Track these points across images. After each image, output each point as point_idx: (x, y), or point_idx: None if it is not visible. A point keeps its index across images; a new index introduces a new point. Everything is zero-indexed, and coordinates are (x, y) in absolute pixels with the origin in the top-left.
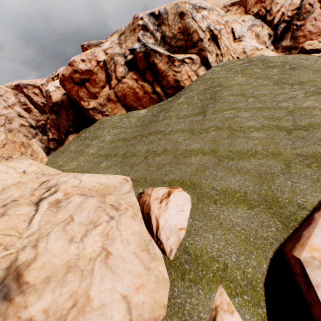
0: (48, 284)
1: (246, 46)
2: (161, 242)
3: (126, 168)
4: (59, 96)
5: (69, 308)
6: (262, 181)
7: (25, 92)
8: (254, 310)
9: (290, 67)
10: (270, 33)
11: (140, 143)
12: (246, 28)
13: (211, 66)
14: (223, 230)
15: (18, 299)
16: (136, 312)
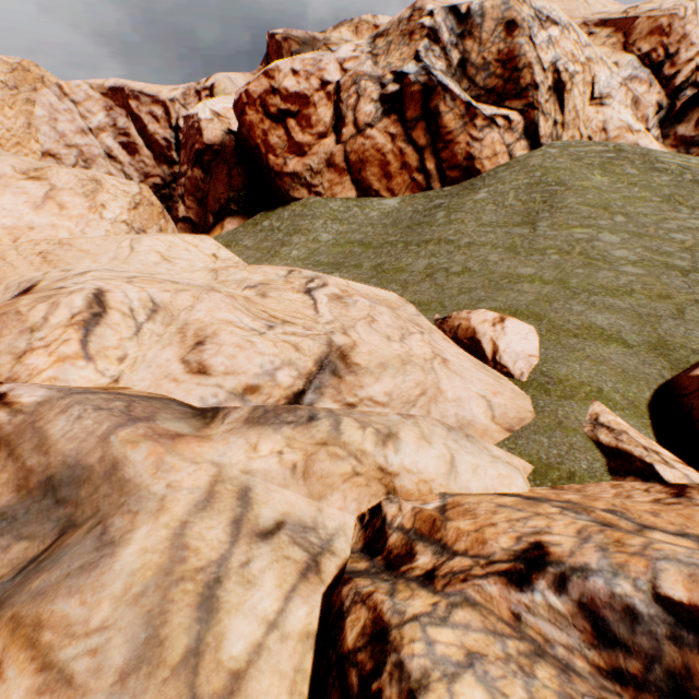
0: (386, 370)
1: (610, 119)
2: (503, 366)
3: (392, 287)
4: (218, 133)
5: (417, 396)
6: (643, 323)
7: (133, 108)
8: (637, 420)
9: (692, 178)
10: (660, 103)
11: (407, 254)
12: (618, 80)
13: (541, 143)
14: (592, 362)
15: (349, 378)
16: (498, 410)
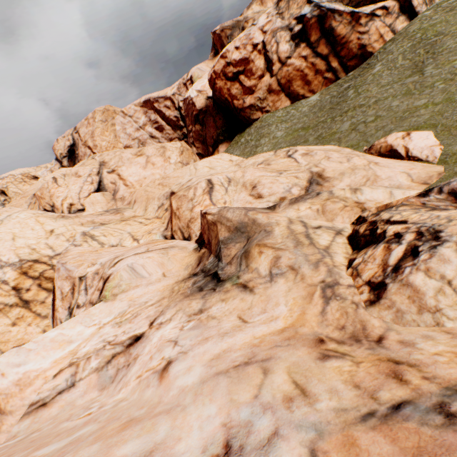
0: (344, 175)
1: None
2: (414, 157)
3: (331, 144)
4: (202, 101)
5: (365, 182)
6: None
7: (156, 107)
8: None
9: None
10: None
11: (335, 123)
12: None
13: (416, 11)
14: None
15: (325, 184)
16: (414, 176)
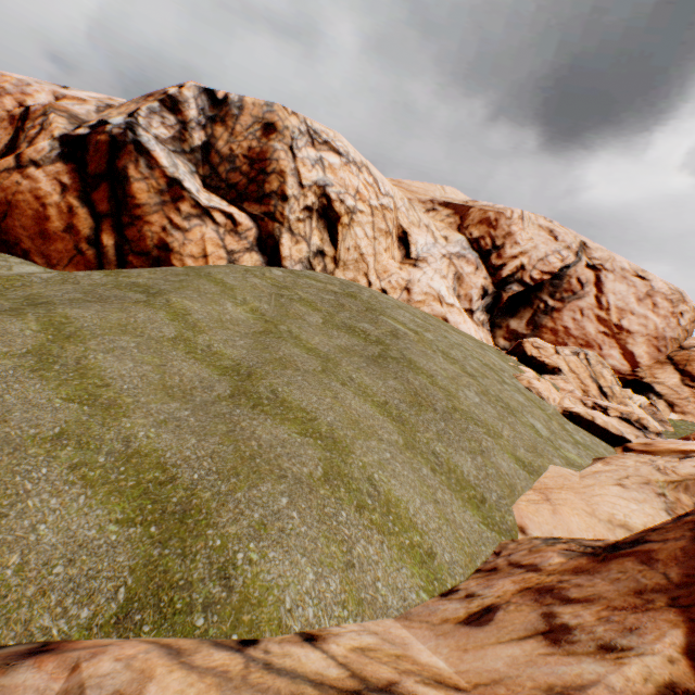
0: None
1: (418, 281)
2: None
3: None
4: None
5: None
6: None
7: None
8: None
9: (380, 351)
10: (487, 288)
11: None
12: (442, 251)
13: (284, 265)
14: None
15: None
16: None
